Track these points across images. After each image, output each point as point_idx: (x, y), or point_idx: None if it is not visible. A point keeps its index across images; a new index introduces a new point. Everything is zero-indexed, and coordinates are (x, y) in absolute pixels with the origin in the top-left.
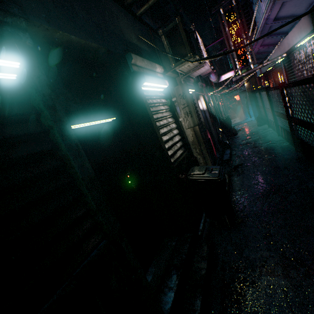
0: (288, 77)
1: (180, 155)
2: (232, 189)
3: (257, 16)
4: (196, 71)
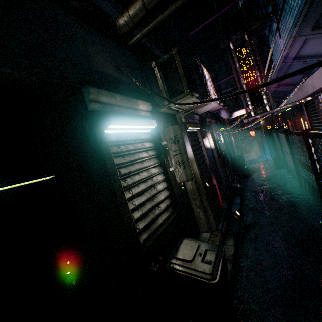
0: (311, 120)
1: (163, 221)
2: (239, 267)
3: (274, 54)
4: (202, 108)
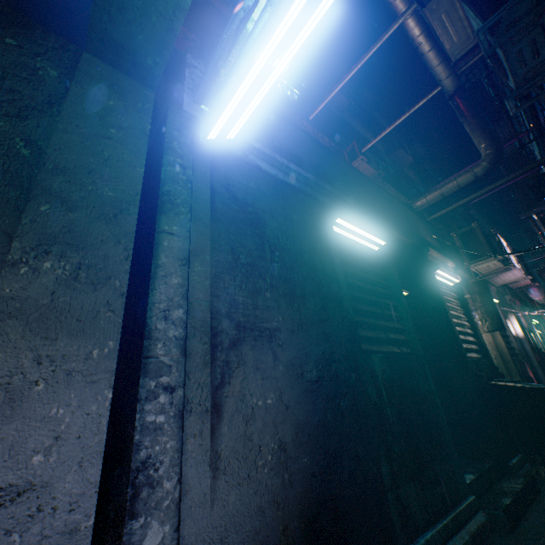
0: None
1: (476, 357)
2: None
3: None
4: (500, 277)
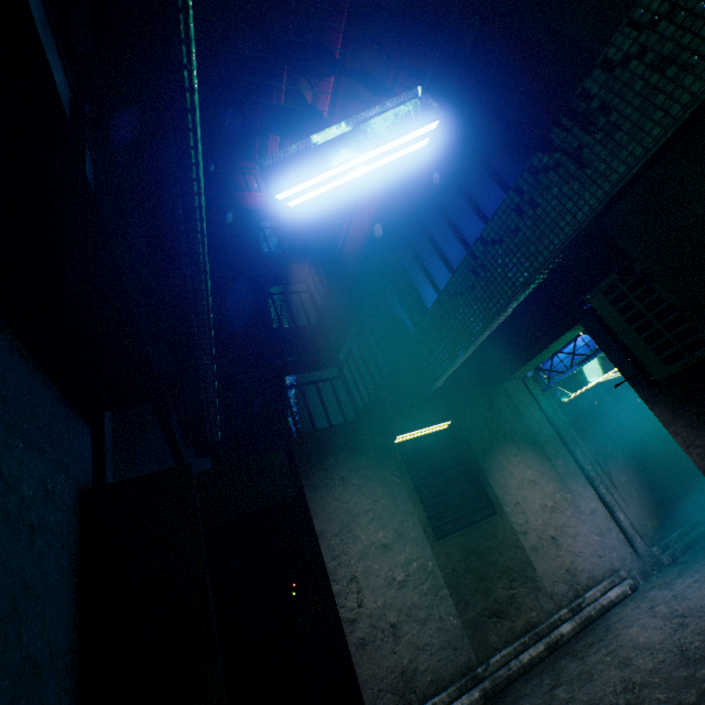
0: None
1: None
2: None
3: None
4: None
